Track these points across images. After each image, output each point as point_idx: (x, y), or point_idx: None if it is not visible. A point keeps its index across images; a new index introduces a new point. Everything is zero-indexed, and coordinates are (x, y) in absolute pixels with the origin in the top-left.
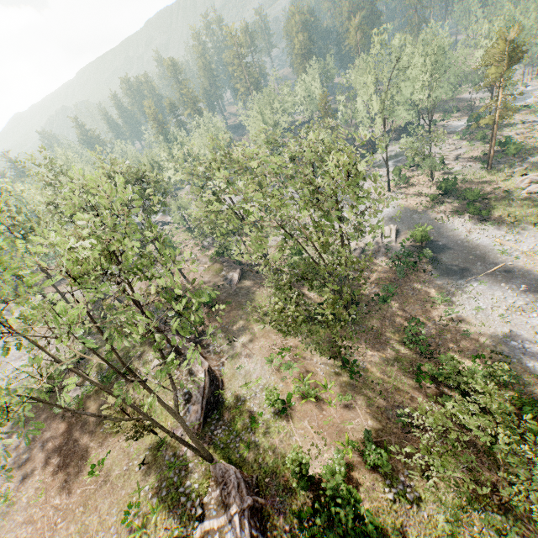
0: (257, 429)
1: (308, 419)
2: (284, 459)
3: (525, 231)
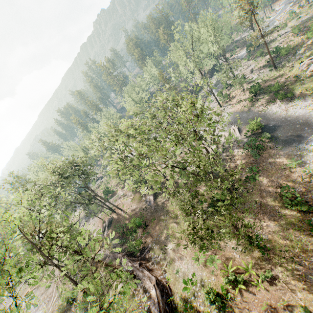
0: None
1: (247, 308)
2: None
3: None
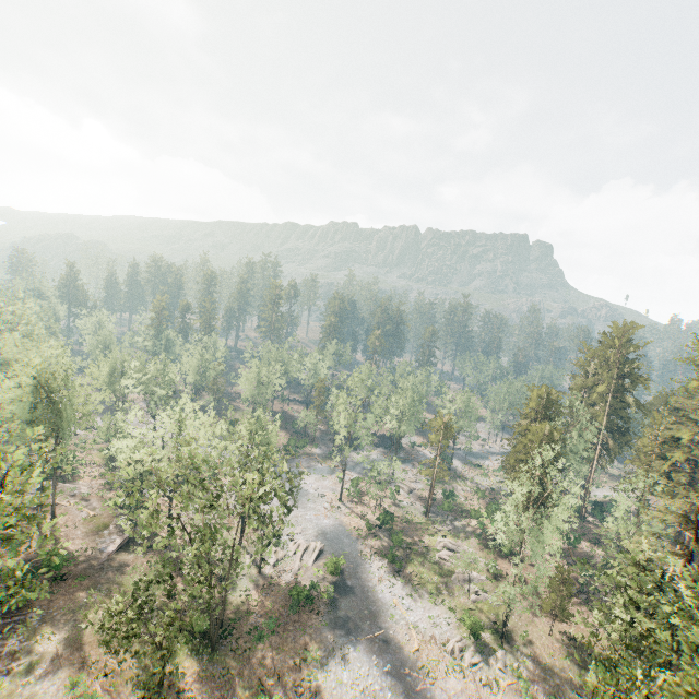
0: None
1: None
2: None
3: (421, 599)
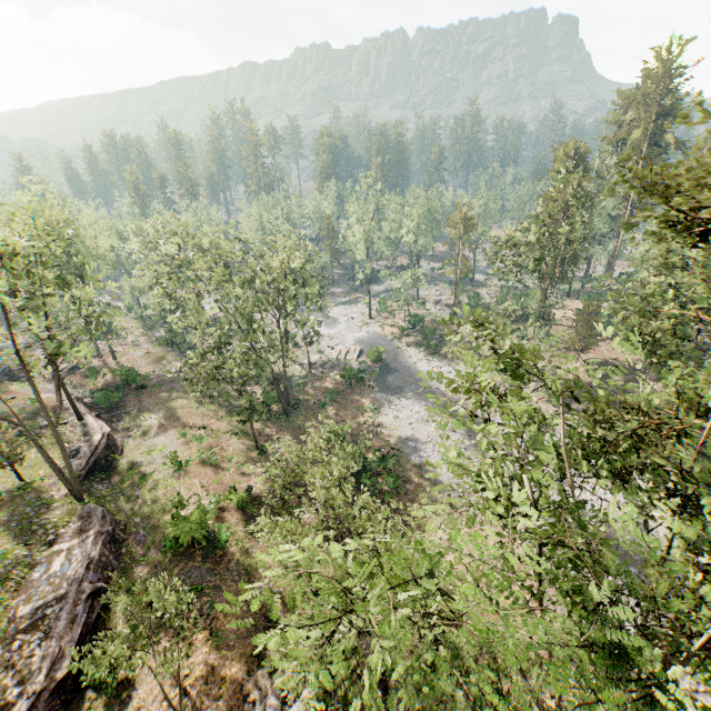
0: (144, 487)
1: (199, 478)
2: (162, 506)
3: (458, 366)
